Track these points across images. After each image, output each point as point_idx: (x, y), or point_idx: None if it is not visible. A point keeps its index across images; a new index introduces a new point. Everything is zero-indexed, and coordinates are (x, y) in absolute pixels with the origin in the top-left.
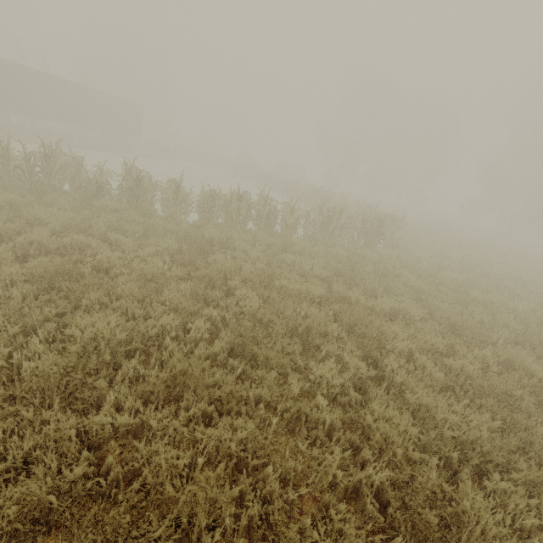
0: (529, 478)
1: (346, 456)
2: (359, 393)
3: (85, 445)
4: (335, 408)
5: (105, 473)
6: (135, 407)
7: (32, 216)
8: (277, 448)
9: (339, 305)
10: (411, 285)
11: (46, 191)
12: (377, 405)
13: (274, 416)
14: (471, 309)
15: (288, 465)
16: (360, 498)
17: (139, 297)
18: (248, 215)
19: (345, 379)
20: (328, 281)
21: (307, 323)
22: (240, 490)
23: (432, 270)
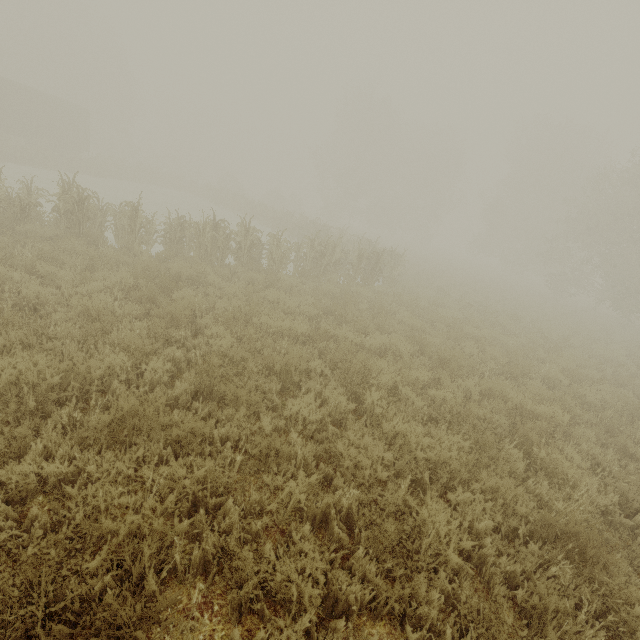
0: (488, 486)
1: (313, 481)
2: (340, 429)
3: (2, 501)
4: (312, 445)
5: (29, 529)
6: (70, 457)
7: None
8: (244, 487)
9: (325, 343)
10: (405, 322)
11: None
12: (355, 436)
13: (238, 450)
14: (463, 344)
15: (252, 499)
16: (329, 524)
17: (79, 338)
18: (226, 248)
19: (324, 415)
20: (318, 320)
21: (286, 360)
22: (197, 529)
23: (430, 307)
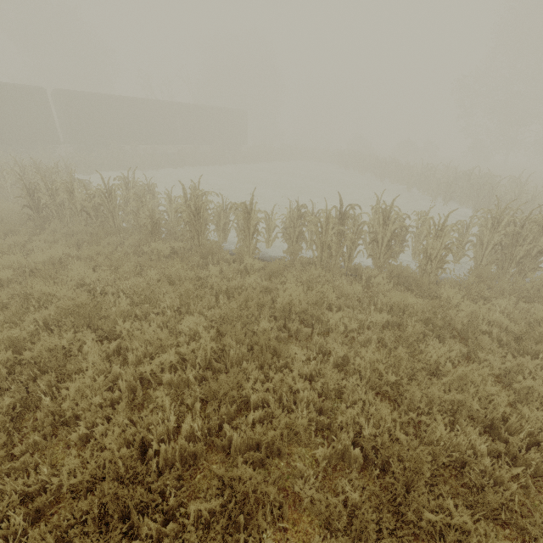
0: None
1: None
2: None
3: None
4: None
5: None
6: None
7: (38, 293)
8: None
9: None
10: None
11: (101, 236)
12: None
13: None
14: None
15: None
16: None
17: None
18: (356, 243)
19: None
20: None
21: None
22: None
23: None
